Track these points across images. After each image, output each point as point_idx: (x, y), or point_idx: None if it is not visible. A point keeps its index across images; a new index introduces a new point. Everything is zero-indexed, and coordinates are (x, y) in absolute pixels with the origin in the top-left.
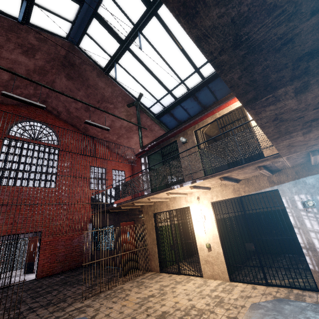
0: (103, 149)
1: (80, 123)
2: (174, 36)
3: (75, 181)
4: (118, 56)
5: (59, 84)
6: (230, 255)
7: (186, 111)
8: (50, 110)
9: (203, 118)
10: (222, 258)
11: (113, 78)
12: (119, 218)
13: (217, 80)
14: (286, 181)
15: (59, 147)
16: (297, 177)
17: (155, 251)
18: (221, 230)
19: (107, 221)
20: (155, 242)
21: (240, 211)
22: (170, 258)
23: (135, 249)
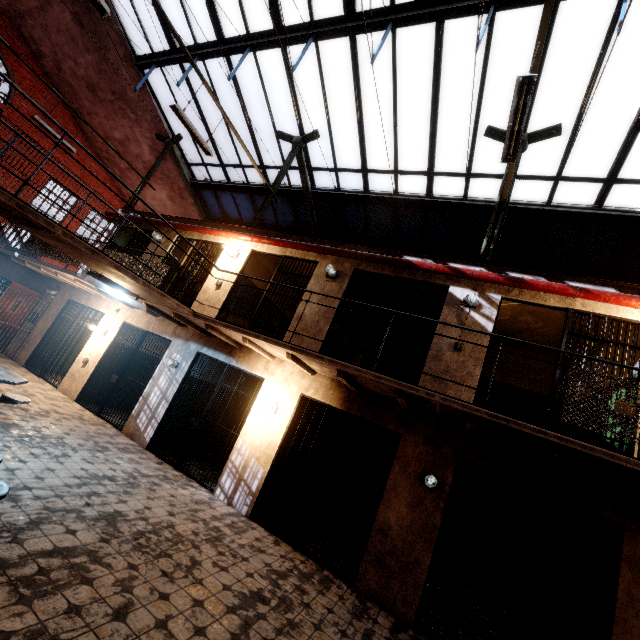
0: (97, 168)
1: (73, 98)
2: (244, 102)
3: (1, 183)
4: (163, 61)
5: (57, 15)
6: (94, 379)
7: (237, 207)
8: (26, 36)
9: (188, 228)
10: (87, 378)
11: (148, 81)
12: (30, 280)
13: (282, 199)
14: (182, 338)
15: (3, 109)
16: (190, 339)
17: (37, 342)
18: (108, 352)
19: (12, 274)
20: (44, 333)
21: (136, 344)
22: (58, 364)
23: (6, 323)
